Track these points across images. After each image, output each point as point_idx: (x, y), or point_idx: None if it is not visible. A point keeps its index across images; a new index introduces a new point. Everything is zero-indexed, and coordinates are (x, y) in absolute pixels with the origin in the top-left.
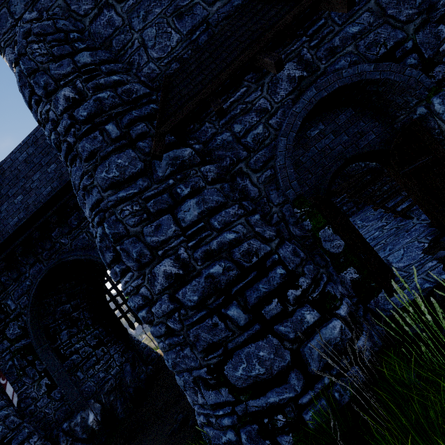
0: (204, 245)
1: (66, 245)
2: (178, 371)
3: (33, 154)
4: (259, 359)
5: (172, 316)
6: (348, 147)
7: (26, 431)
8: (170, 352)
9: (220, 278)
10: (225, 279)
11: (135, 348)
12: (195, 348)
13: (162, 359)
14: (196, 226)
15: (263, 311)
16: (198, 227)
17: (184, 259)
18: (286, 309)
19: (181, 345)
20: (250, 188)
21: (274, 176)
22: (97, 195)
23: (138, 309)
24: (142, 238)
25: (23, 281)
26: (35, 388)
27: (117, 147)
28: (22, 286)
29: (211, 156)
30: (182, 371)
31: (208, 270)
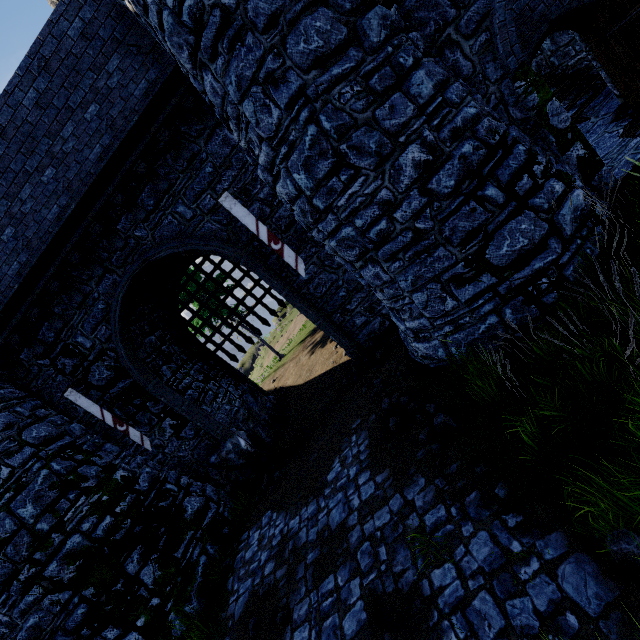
0: (446, 124)
1: (145, 239)
2: (416, 290)
3: (47, 90)
4: (521, 233)
5: (421, 215)
6: (551, 6)
7: (173, 472)
8: (411, 266)
9: (472, 158)
10: (476, 159)
11: (246, 380)
12: (449, 245)
13: (279, 389)
14: (433, 103)
15: (517, 187)
16: (438, 103)
17: (431, 143)
18: (535, 183)
19: (427, 252)
20: (462, 63)
21: (491, 42)
22: (299, 79)
23: (366, 229)
24: (376, 126)
25: (92, 306)
26: (157, 434)
27: (307, 3)
28: (93, 313)
29: (409, 22)
30: (423, 286)
31: (459, 151)
